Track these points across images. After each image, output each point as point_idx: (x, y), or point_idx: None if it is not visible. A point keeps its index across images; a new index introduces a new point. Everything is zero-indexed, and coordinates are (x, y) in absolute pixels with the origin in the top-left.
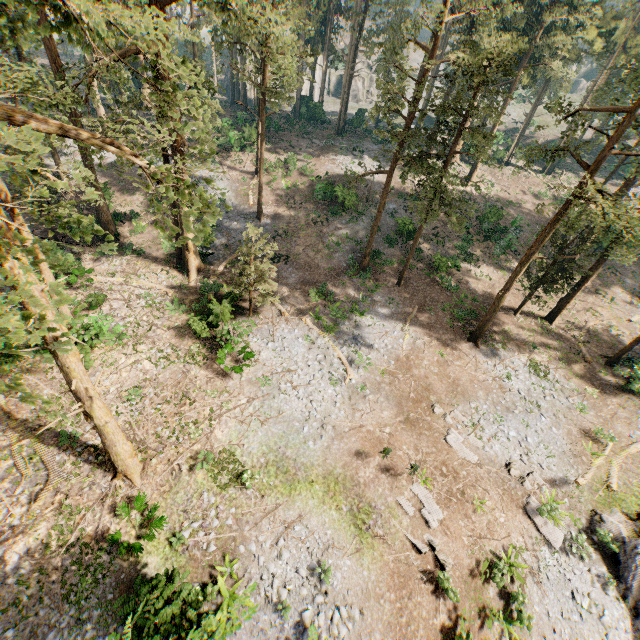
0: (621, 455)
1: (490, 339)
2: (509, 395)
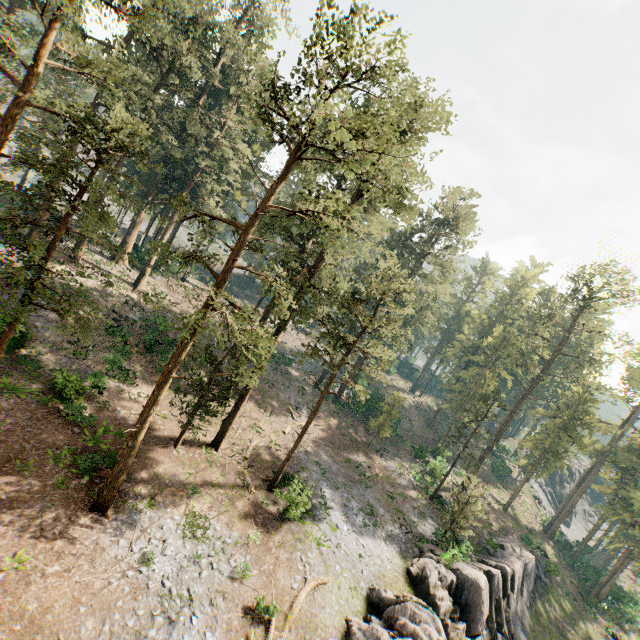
0: (286, 628)
1: (133, 495)
2: (146, 598)
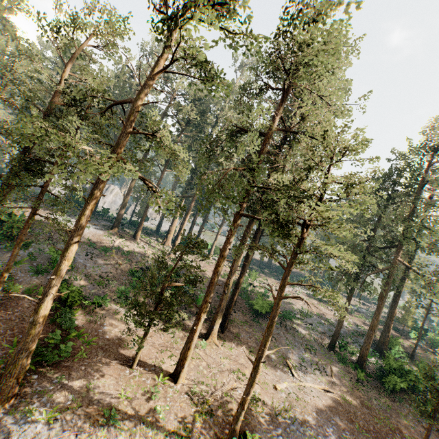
0: None
1: (44, 399)
2: None
